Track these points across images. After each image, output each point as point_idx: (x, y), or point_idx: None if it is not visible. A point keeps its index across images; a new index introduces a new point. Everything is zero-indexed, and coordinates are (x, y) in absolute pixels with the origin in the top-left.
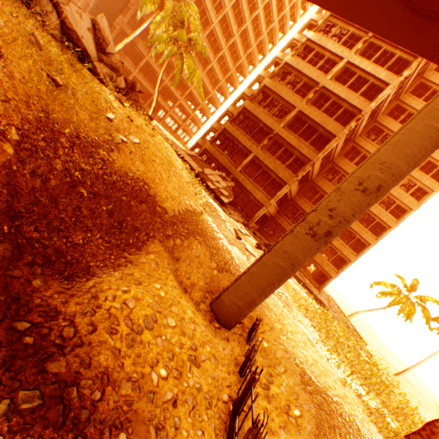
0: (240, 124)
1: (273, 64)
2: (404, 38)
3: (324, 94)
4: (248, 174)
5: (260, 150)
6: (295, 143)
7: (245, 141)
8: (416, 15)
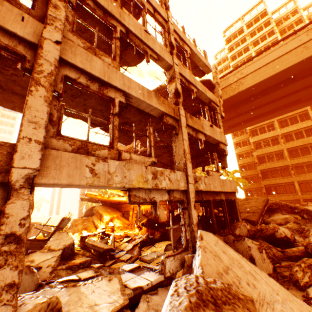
0: (262, 176)
1: (235, 145)
2: (308, 104)
3: (285, 135)
4: (306, 191)
5: (295, 176)
6: (306, 159)
7: (282, 180)
8: (307, 100)
